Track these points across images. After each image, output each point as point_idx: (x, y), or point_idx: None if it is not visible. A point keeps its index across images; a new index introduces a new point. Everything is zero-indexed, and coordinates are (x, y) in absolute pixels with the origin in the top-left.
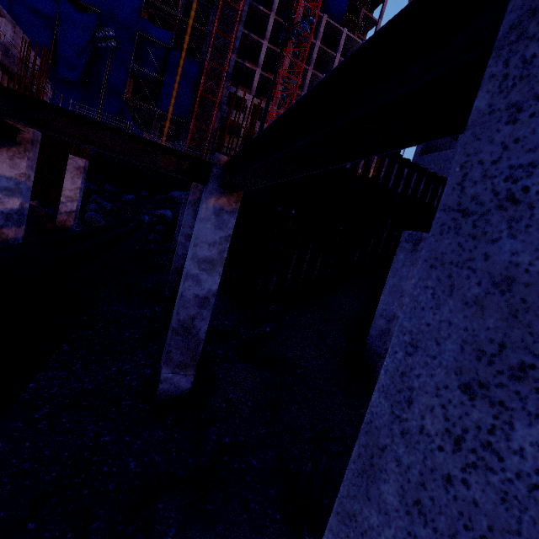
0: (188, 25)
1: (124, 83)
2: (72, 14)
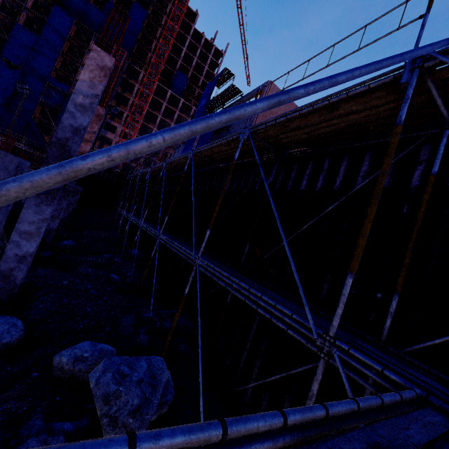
0: None
1: (34, 108)
2: (5, 68)
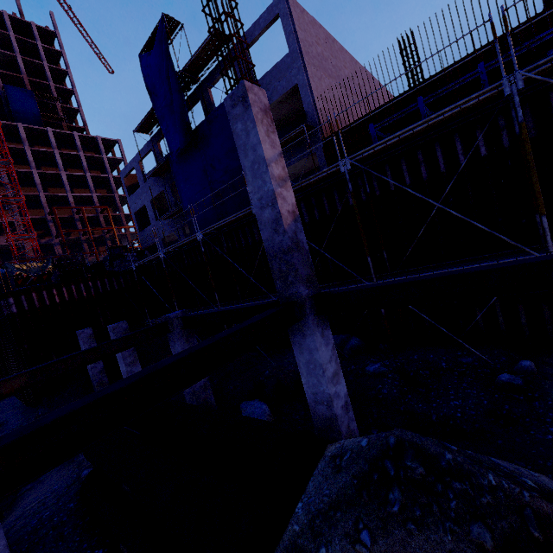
0: None
1: None
2: None
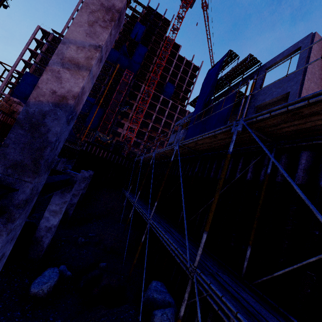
0: (102, 97)
1: None
2: None
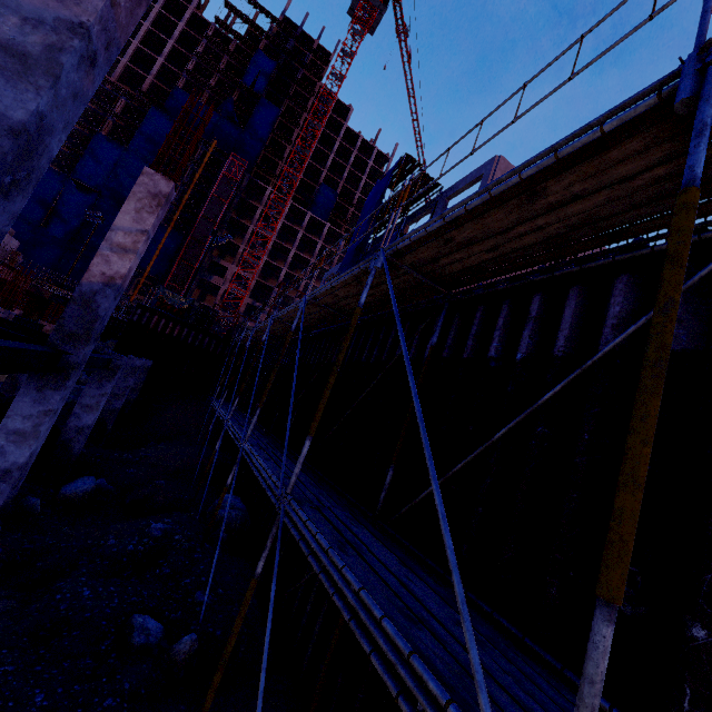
0: (178, 209)
1: None
2: (74, 192)
